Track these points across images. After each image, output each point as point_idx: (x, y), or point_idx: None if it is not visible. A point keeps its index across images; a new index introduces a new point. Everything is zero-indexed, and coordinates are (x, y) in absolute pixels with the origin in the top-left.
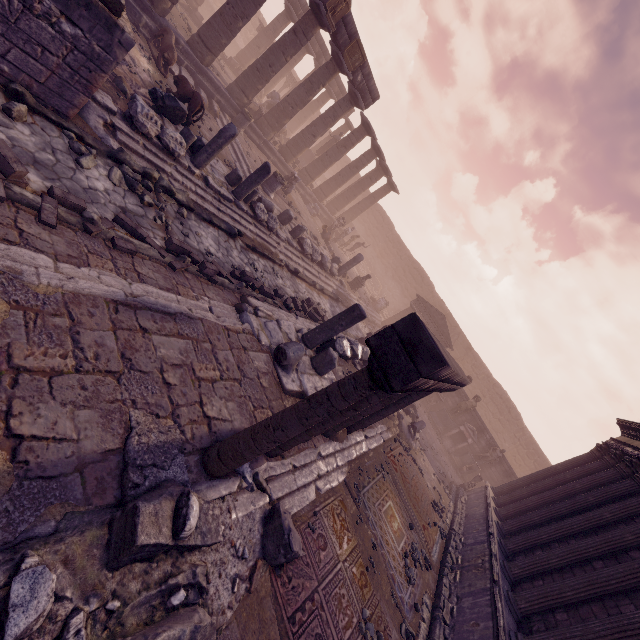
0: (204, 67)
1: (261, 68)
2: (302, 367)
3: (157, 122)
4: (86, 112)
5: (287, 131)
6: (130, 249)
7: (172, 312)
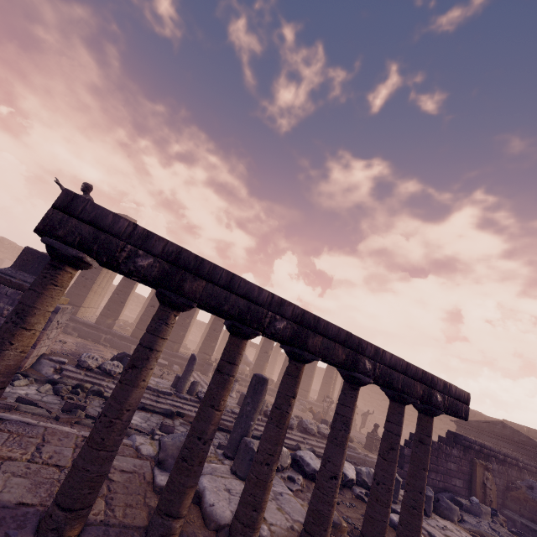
0: (174, 353)
1: (210, 334)
2: (207, 471)
3: (98, 359)
4: (42, 367)
5: (268, 375)
6: (8, 404)
7: (5, 418)
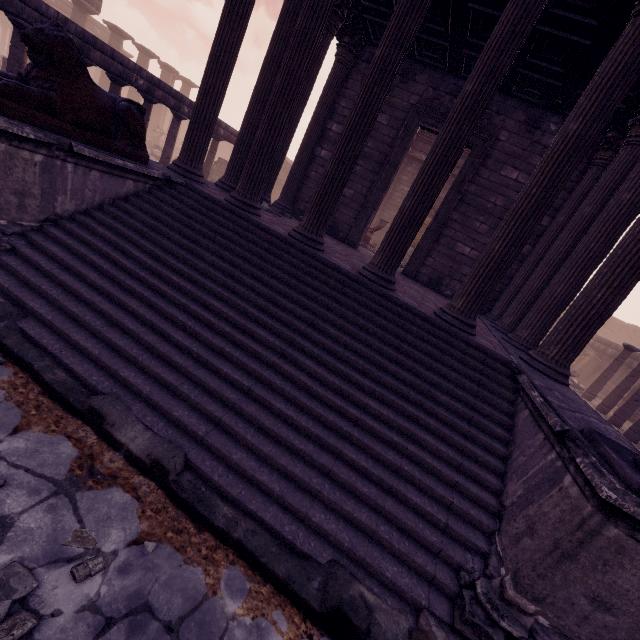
0: None
1: None
2: None
3: None
4: None
5: None
6: None
7: None
